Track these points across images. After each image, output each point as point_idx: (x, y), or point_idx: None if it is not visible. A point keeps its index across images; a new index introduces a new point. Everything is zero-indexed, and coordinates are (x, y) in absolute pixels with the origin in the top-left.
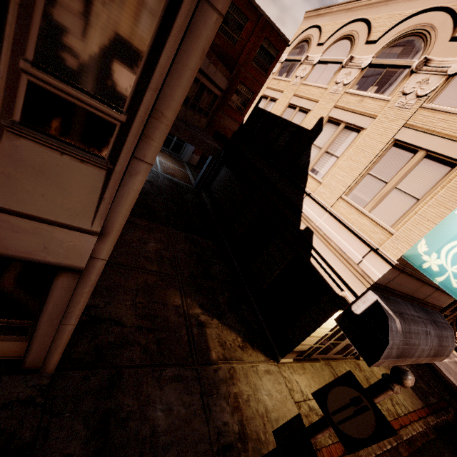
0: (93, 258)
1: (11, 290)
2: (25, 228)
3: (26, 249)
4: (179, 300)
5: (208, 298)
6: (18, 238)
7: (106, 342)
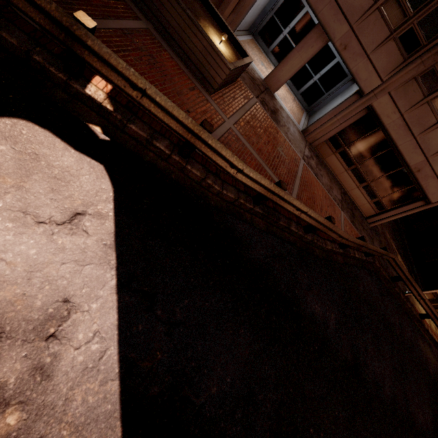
0: (437, 202)
1: (400, 198)
2: (437, 188)
3: (429, 192)
4: (389, 237)
5: (396, 246)
6: (433, 189)
7: (376, 230)
